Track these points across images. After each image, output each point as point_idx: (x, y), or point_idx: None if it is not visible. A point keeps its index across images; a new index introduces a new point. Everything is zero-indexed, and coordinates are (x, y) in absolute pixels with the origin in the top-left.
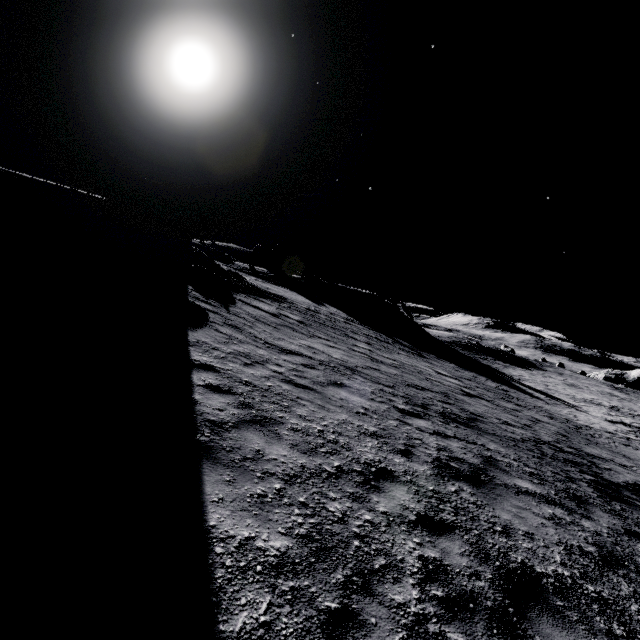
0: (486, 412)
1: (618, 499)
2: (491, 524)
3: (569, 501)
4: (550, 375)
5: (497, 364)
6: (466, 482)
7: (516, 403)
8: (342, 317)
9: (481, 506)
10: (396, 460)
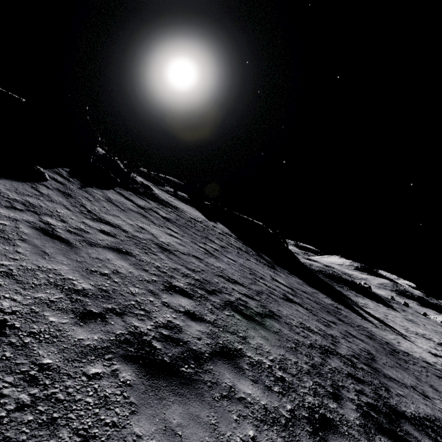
0: (292, 315)
1: (389, 433)
2: (80, 438)
3: (304, 423)
4: (394, 309)
5: (350, 292)
6: (142, 367)
7: (340, 318)
8: (223, 231)
9: (111, 404)
10: (51, 318)
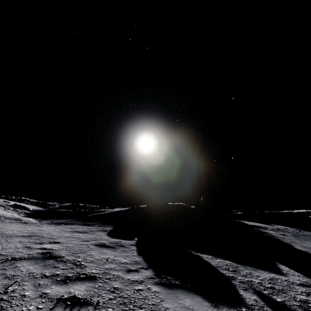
0: None
1: None
2: None
3: None
4: None
5: None
6: None
7: None
8: (292, 229)
9: None
10: None
